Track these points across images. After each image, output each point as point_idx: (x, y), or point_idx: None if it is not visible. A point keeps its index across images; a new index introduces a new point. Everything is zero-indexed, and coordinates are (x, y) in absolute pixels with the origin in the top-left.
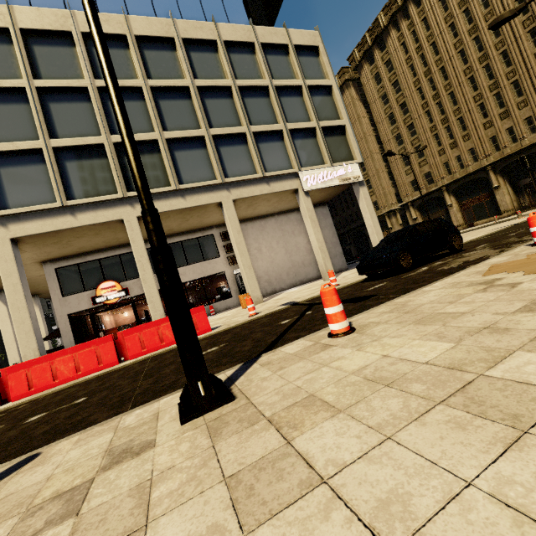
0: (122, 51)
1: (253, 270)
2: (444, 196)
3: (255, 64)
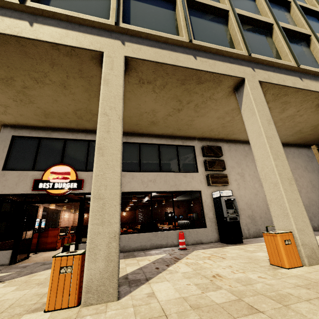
0: None
1: (296, 189)
2: None
3: None
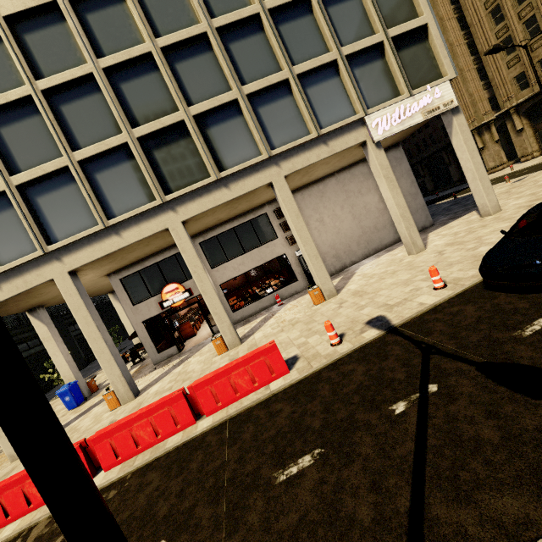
0: (118, 7)
1: (320, 260)
2: None
3: None
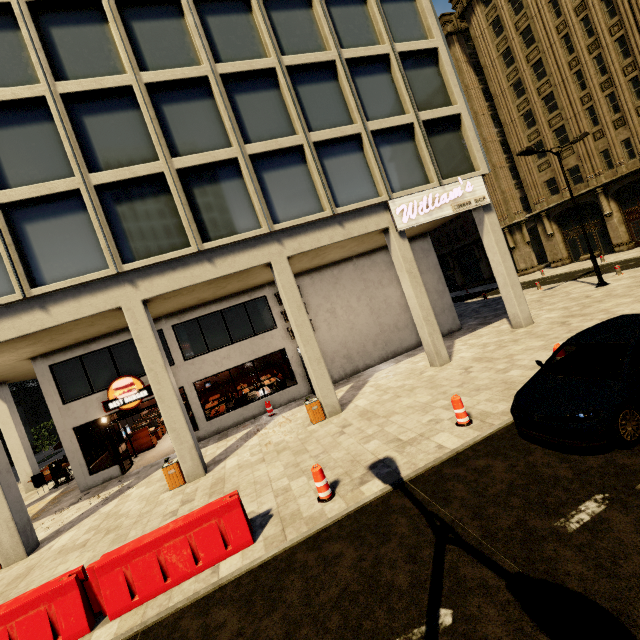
0: (97, 27)
1: (324, 365)
2: (599, 201)
3: (311, 24)
